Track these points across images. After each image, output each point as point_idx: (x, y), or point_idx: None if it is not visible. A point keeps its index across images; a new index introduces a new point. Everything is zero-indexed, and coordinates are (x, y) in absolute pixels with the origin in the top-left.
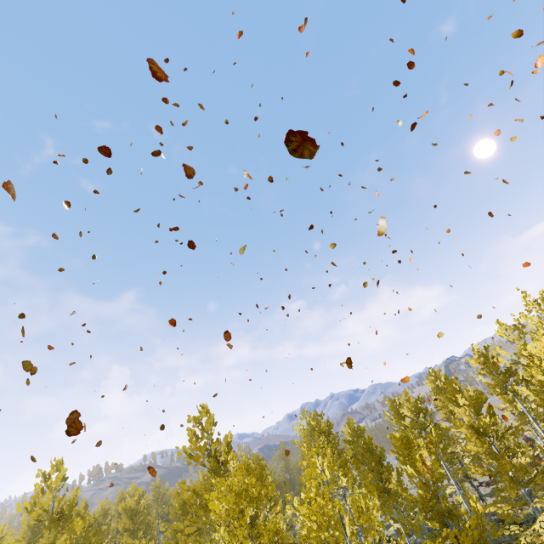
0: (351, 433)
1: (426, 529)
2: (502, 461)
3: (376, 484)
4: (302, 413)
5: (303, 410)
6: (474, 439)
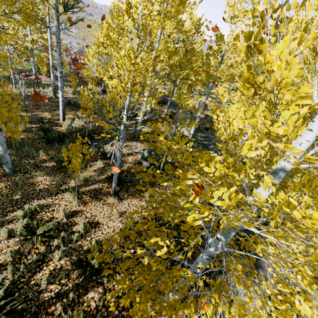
0: None
1: None
2: None
3: None
4: None
5: None
6: None
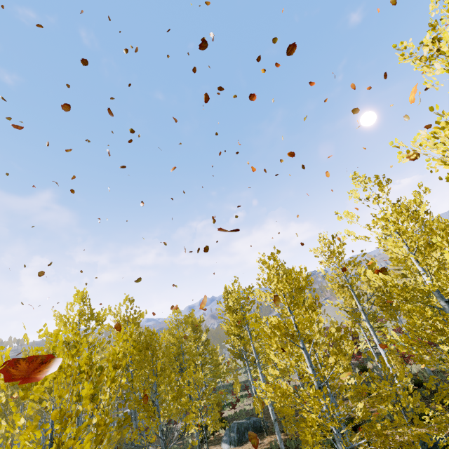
0: (171, 323)
1: (235, 425)
2: (310, 391)
3: (136, 401)
4: (74, 294)
5: (78, 290)
6: (277, 345)
